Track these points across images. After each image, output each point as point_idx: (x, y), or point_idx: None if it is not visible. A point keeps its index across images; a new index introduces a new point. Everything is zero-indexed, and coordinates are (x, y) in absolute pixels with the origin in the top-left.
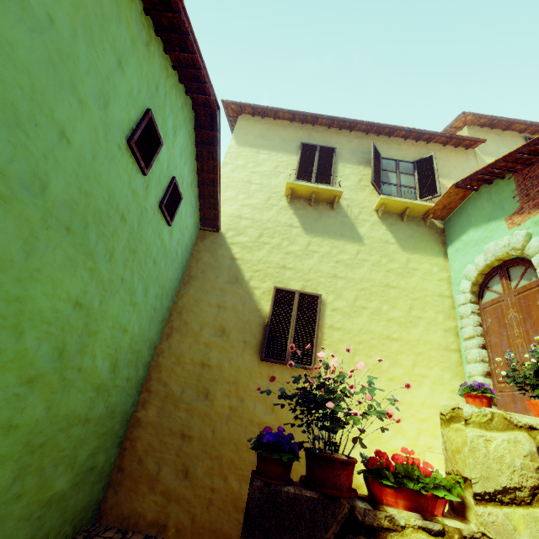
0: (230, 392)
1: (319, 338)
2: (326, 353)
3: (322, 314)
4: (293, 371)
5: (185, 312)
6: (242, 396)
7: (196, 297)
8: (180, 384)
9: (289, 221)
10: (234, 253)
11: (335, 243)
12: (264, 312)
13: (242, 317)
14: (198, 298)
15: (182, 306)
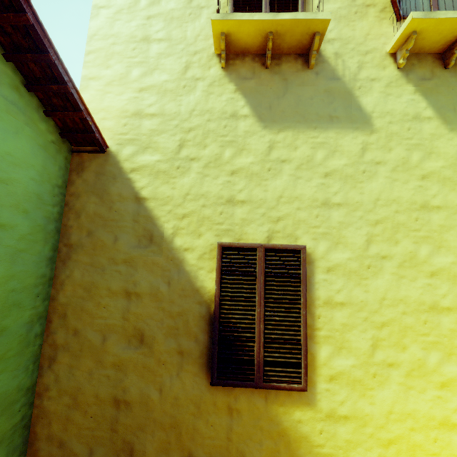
0: (168, 443)
1: (309, 328)
2: (323, 352)
3: (310, 281)
4: (270, 394)
5: (72, 314)
6: (190, 447)
7: (86, 283)
8: (85, 440)
9: (229, 108)
10: (139, 188)
11: (320, 138)
12: (205, 292)
13: (170, 307)
14: (89, 284)
15: (65, 304)
